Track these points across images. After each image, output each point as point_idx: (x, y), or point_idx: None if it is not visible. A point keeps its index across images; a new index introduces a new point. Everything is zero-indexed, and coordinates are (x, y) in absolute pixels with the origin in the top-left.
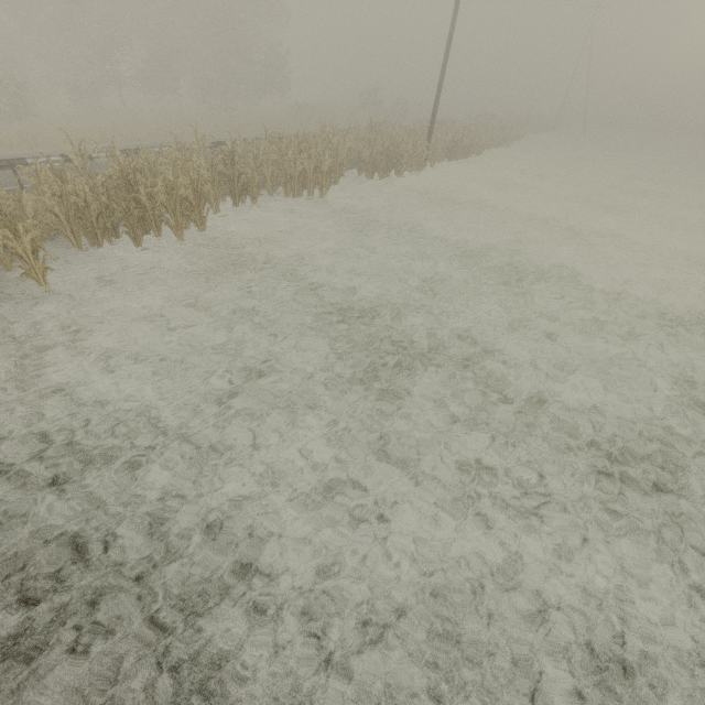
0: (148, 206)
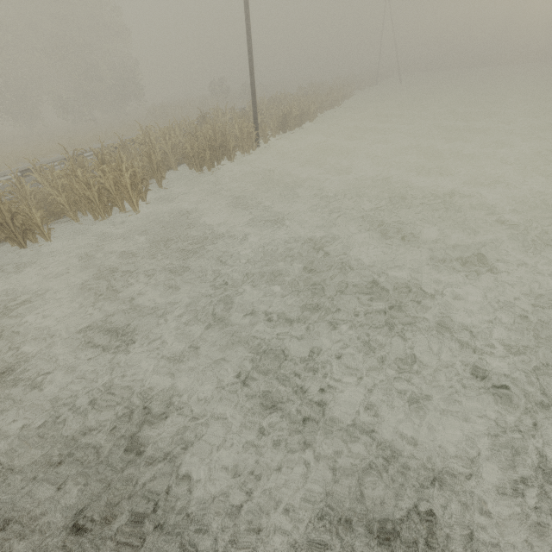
0: None
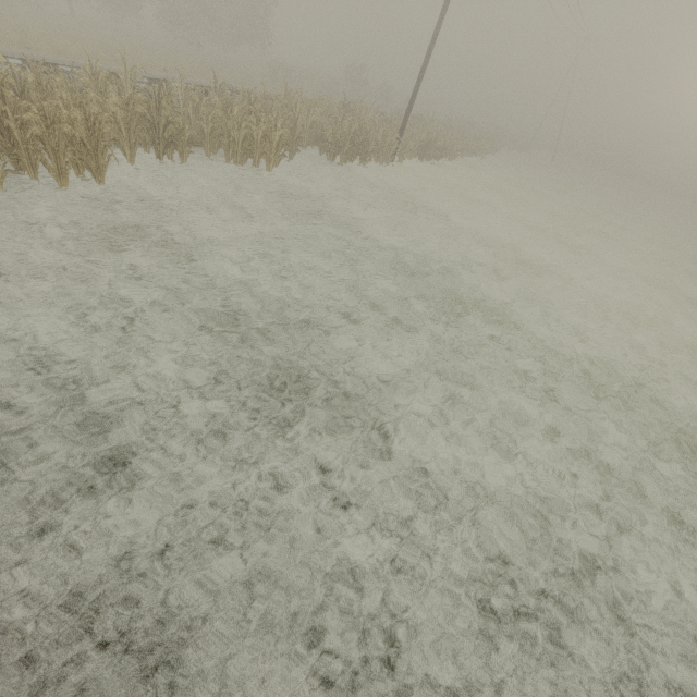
0: (18, 136)
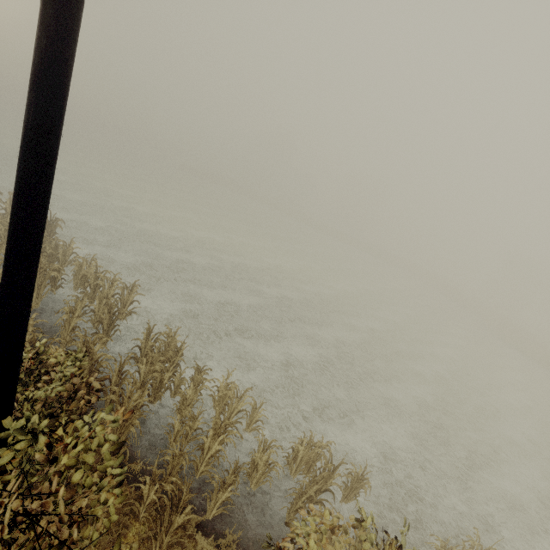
0: None
